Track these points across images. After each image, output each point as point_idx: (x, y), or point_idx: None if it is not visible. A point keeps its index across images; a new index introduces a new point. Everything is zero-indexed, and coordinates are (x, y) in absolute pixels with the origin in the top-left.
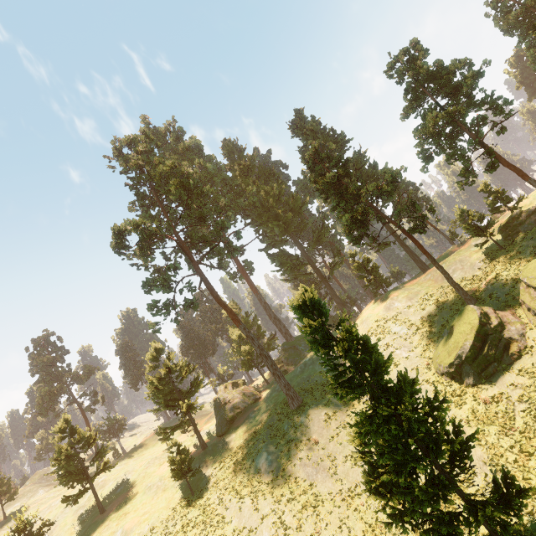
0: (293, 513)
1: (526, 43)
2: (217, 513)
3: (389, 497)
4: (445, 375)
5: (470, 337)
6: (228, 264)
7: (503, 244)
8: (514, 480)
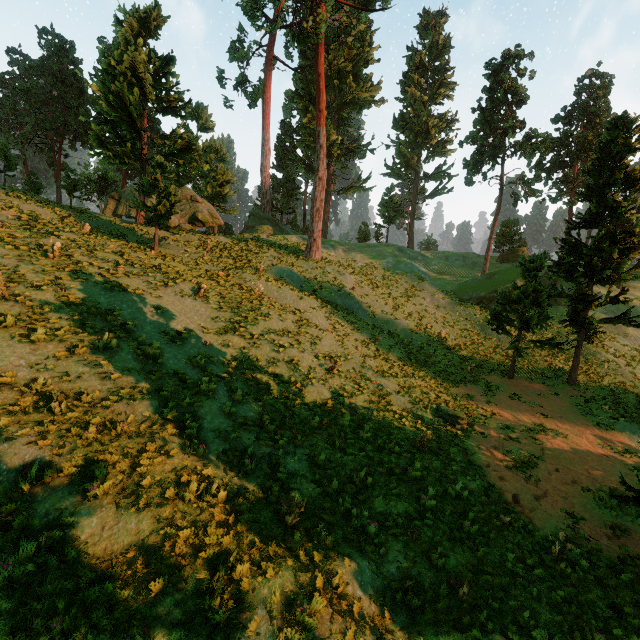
0: (346, 320)
1: (581, 166)
2: (233, 281)
3: (542, 306)
4: (473, 300)
5: (522, 280)
6: (247, 58)
7: (499, 263)
8: (596, 327)
